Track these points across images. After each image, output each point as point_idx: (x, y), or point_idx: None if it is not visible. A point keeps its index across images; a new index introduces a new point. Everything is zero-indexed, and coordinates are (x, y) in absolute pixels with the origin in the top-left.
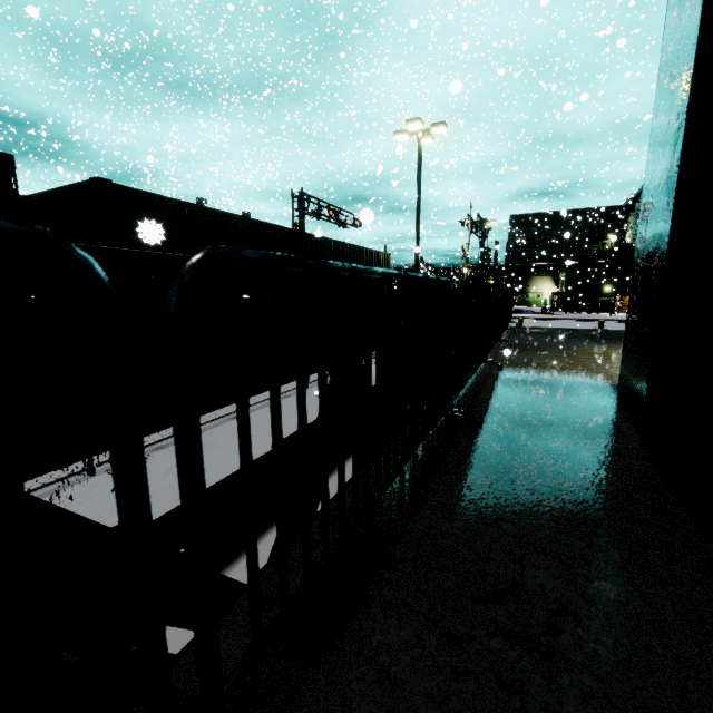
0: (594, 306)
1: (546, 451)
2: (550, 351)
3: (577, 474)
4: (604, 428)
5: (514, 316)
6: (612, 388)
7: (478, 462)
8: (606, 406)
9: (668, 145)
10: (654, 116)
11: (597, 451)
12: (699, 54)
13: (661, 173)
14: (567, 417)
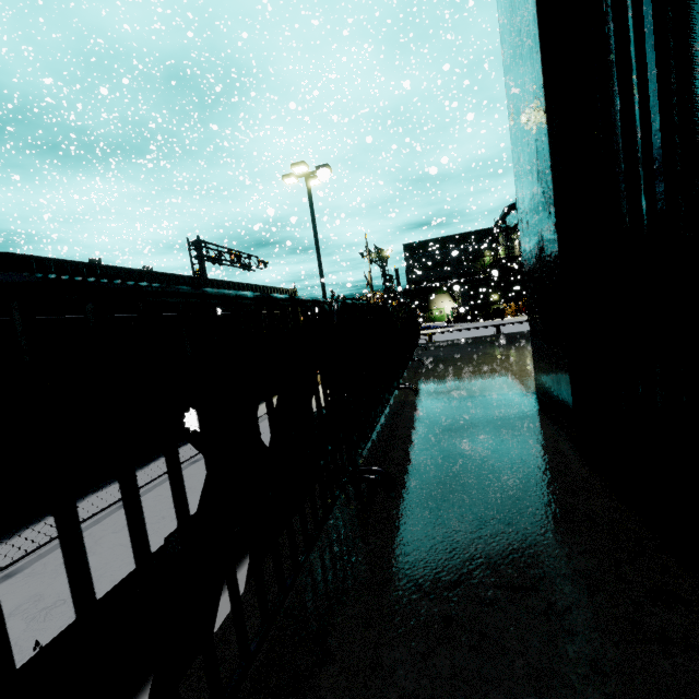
0: (488, 314)
1: (487, 510)
2: (462, 363)
3: (536, 545)
4: (542, 453)
5: (424, 333)
6: (531, 395)
7: (400, 558)
8: (533, 419)
9: (532, 135)
10: (510, 116)
11: (547, 494)
12: (542, 36)
13: (531, 165)
14: (498, 445)
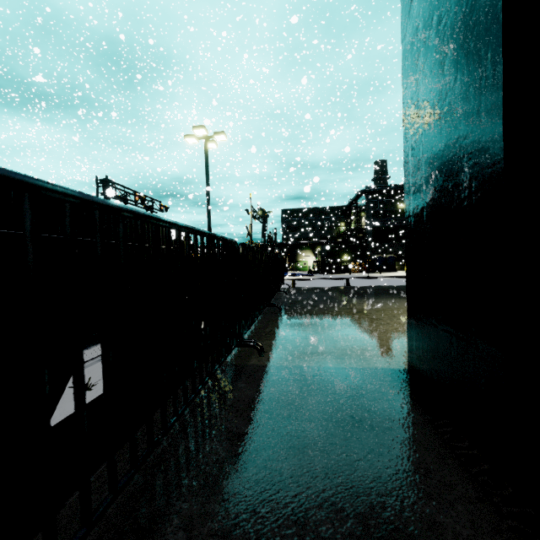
0: (339, 269)
1: None
2: (318, 314)
3: None
4: None
5: (290, 279)
6: (403, 375)
7: None
8: (425, 440)
9: None
10: (405, 16)
11: None
12: None
13: (441, 52)
14: (381, 534)
